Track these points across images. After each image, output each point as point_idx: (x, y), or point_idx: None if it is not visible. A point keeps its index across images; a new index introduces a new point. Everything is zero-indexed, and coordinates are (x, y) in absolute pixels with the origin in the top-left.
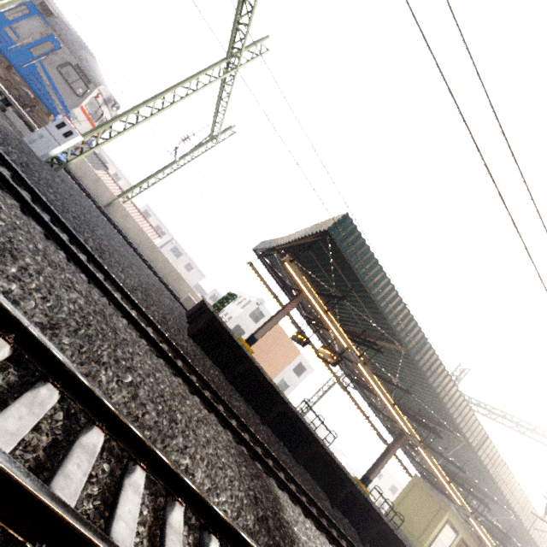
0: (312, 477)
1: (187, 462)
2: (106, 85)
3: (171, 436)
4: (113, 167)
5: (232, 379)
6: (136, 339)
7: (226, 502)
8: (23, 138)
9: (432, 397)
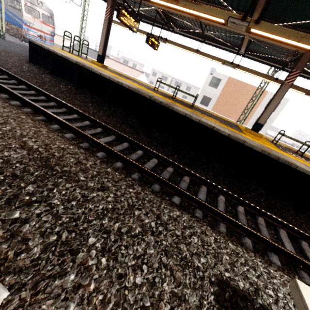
0: (131, 114)
1: None
2: None
3: None
4: (131, 62)
5: (50, 70)
6: None
7: None
8: None
9: None
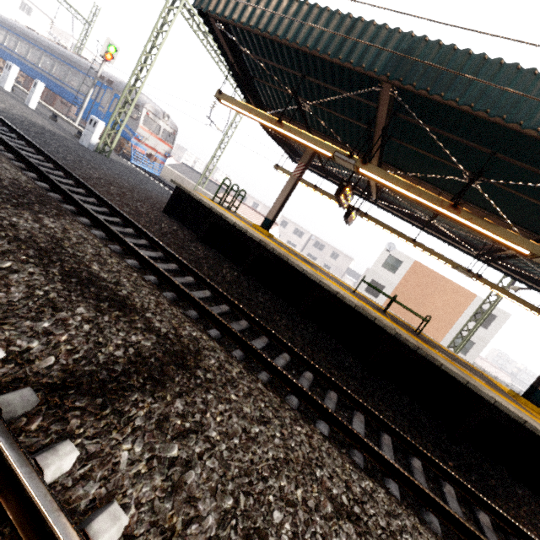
0: (336, 341)
1: None
2: (156, 106)
3: None
4: (251, 199)
5: (201, 236)
6: None
7: None
8: (79, 142)
9: None
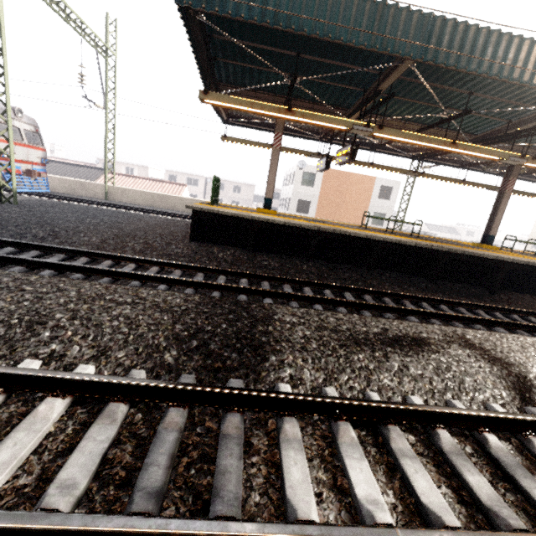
0: (398, 273)
1: (54, 349)
2: None
3: (29, 338)
4: (120, 166)
5: (251, 247)
6: (35, 280)
7: (126, 357)
8: None
9: (508, 88)
